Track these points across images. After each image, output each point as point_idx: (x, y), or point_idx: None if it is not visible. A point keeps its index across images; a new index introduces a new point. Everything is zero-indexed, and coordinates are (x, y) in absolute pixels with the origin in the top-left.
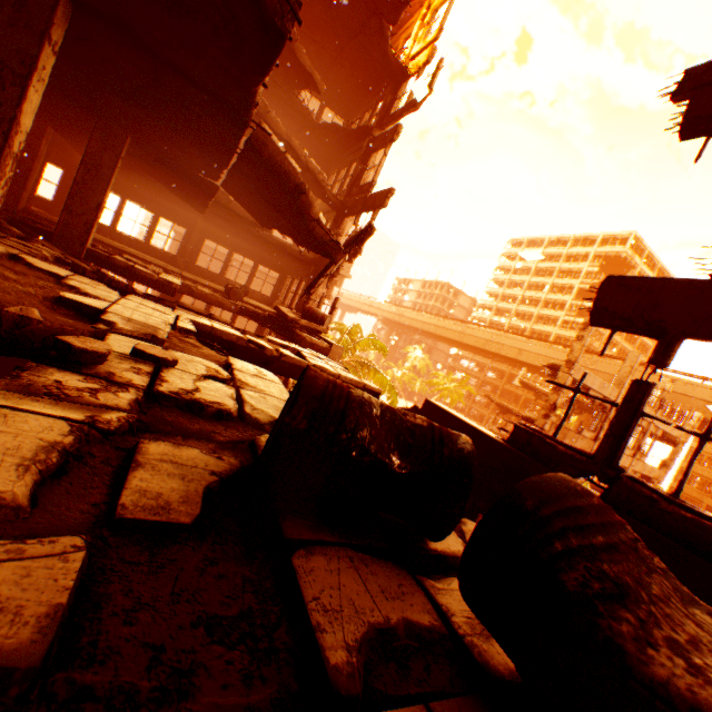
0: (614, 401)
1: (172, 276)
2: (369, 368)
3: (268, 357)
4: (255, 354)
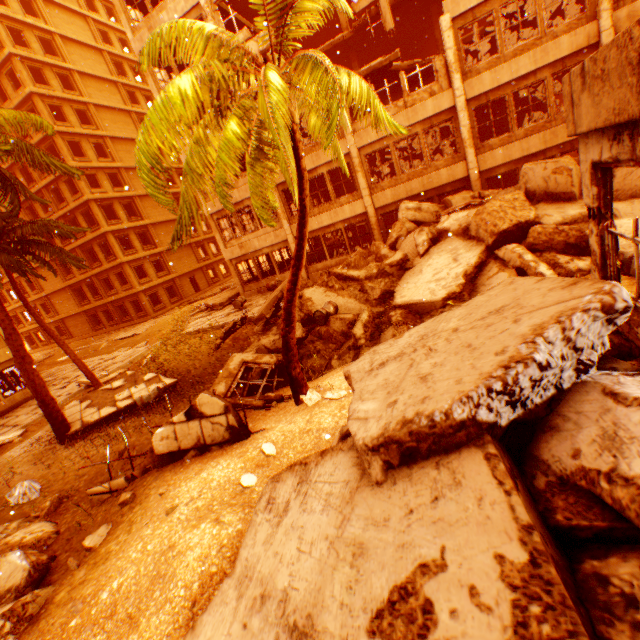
0: None
1: None
2: None
3: None
4: None
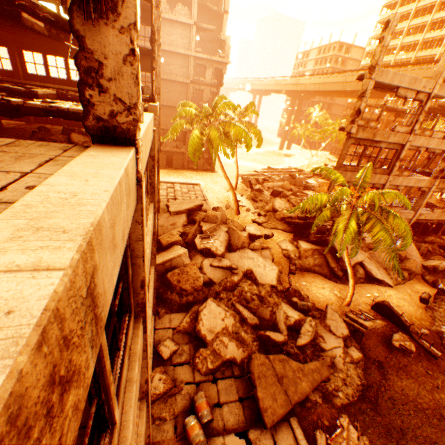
0: (430, 93)
1: (57, 91)
2: (230, 124)
3: (16, 107)
4: (7, 106)
